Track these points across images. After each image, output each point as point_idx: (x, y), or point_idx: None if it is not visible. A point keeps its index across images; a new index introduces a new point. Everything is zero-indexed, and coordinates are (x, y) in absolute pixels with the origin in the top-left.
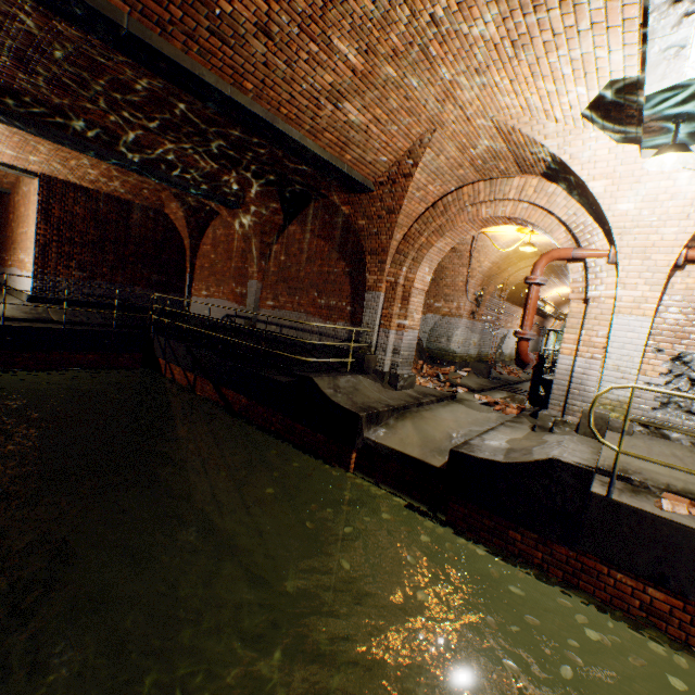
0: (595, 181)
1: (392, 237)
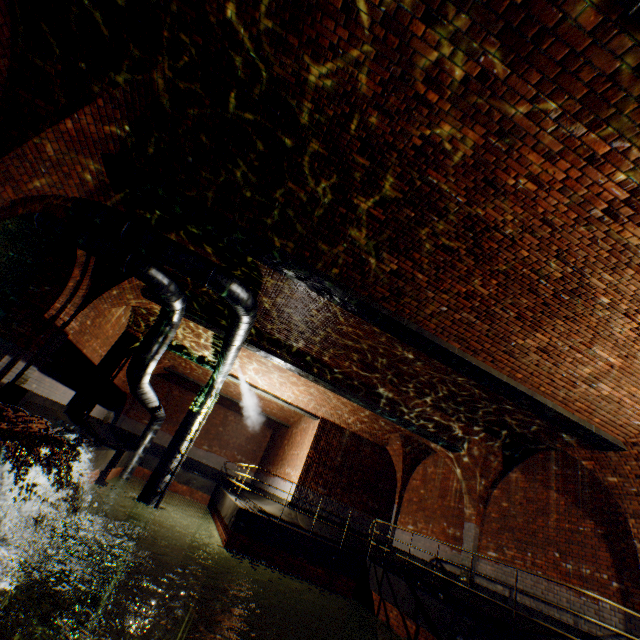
0: None
1: None
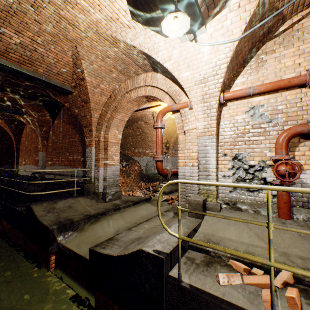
0: (167, 62)
1: (91, 116)
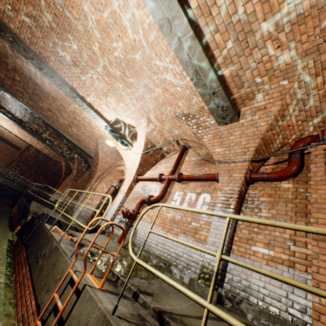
0: (124, 156)
1: (96, 172)
